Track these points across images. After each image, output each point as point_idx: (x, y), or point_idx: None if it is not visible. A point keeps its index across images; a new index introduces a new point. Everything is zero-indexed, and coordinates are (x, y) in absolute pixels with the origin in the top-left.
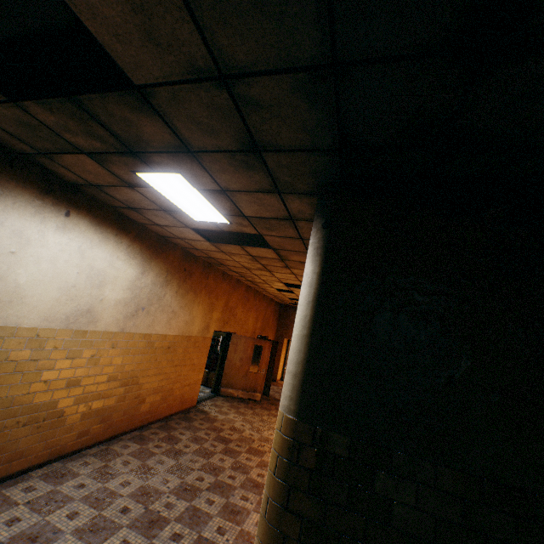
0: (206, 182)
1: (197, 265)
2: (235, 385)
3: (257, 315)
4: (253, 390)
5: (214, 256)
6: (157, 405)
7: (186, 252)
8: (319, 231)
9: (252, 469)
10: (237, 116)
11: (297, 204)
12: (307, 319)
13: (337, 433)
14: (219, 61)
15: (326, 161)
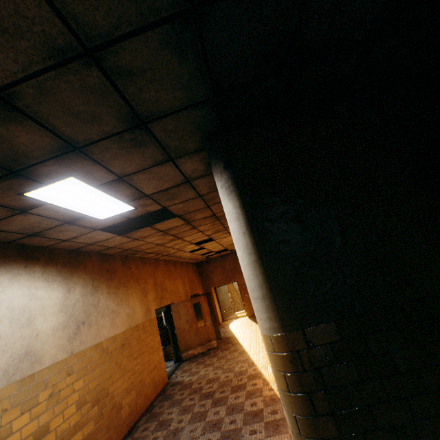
0: (101, 176)
1: (116, 262)
2: (192, 345)
3: (183, 280)
4: (208, 341)
5: (129, 247)
6: (135, 402)
7: (101, 254)
8: (223, 173)
9: (244, 404)
10: (114, 92)
11: (189, 165)
12: (249, 246)
13: (322, 325)
14: (80, 33)
15: (206, 113)
